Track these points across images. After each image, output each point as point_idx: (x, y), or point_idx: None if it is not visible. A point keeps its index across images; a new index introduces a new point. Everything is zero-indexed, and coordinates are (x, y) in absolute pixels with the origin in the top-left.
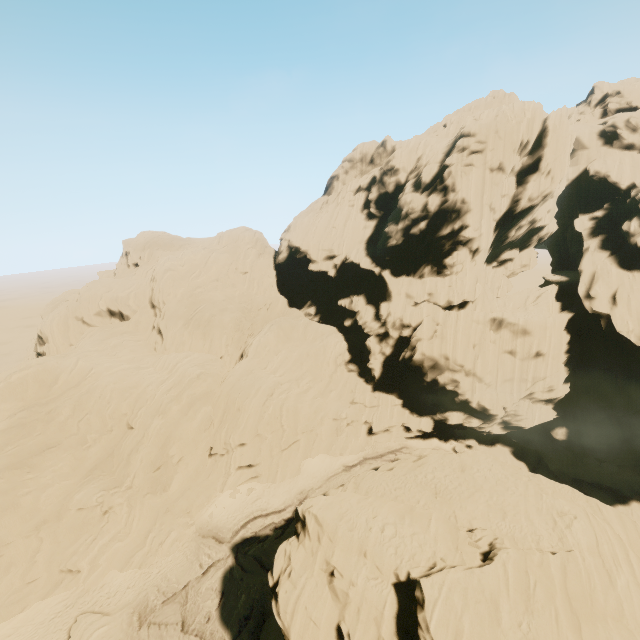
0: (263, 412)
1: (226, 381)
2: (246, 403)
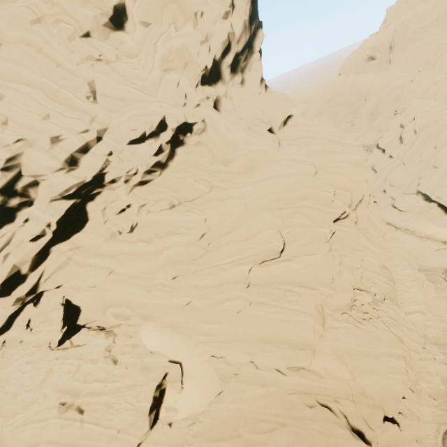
0: (425, 92)
1: (413, 80)
2: (418, 88)
